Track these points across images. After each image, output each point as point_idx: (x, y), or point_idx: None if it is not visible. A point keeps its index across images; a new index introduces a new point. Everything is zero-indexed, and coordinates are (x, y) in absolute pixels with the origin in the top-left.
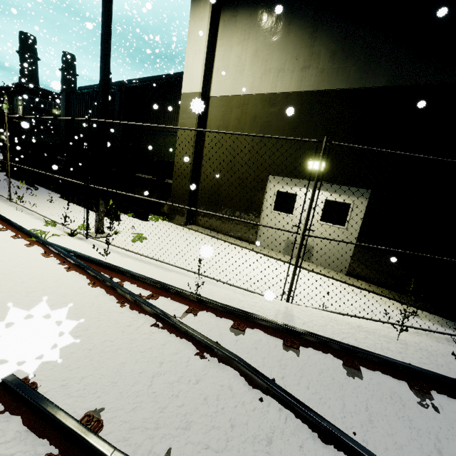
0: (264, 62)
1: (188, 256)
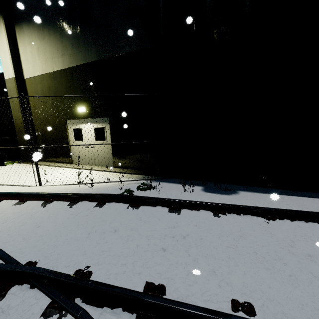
0: (44, 54)
1: (8, 178)
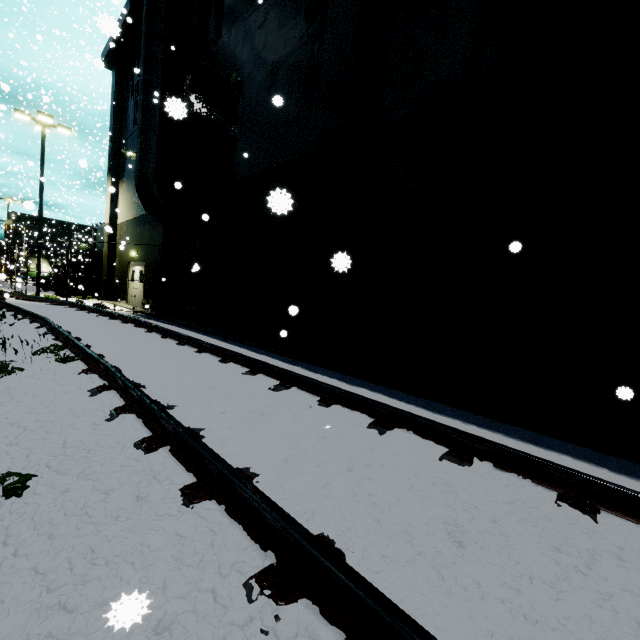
0: (127, 205)
1: None
